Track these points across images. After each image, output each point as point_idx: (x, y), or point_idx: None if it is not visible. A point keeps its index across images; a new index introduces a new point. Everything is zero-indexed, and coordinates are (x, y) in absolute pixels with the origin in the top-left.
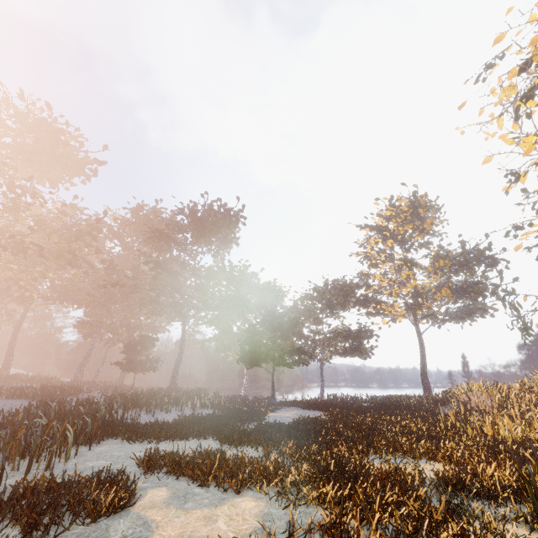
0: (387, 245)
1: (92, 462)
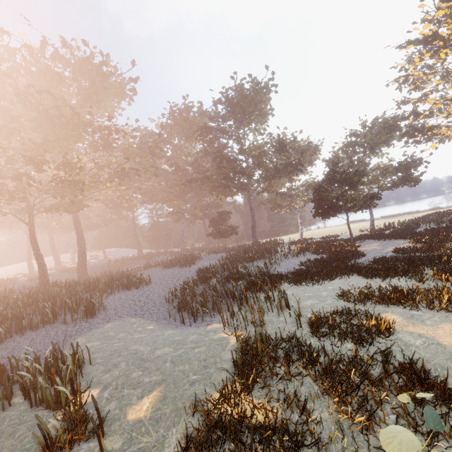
0: (438, 57)
1: (305, 302)
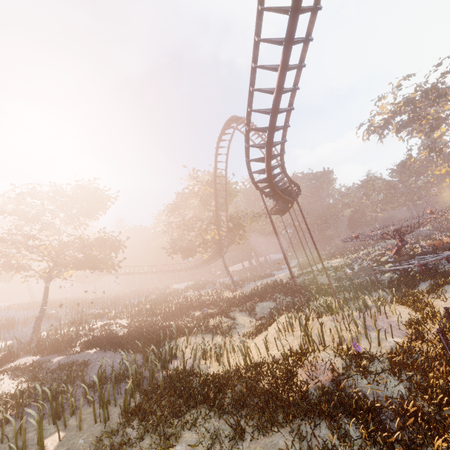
0: None
1: None
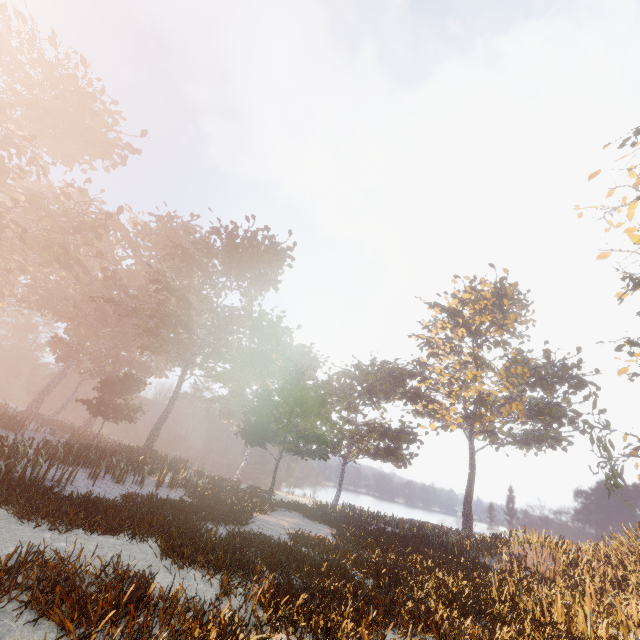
0: (456, 333)
1: None
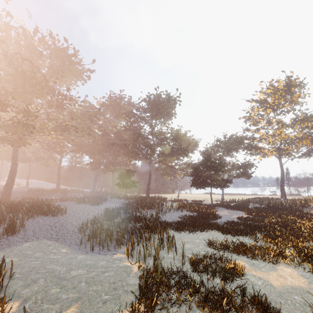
0: (266, 112)
1: (185, 245)
